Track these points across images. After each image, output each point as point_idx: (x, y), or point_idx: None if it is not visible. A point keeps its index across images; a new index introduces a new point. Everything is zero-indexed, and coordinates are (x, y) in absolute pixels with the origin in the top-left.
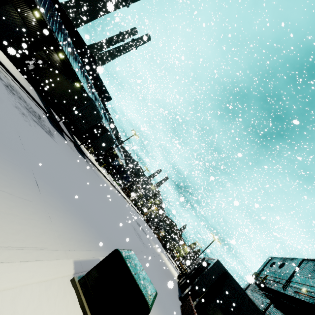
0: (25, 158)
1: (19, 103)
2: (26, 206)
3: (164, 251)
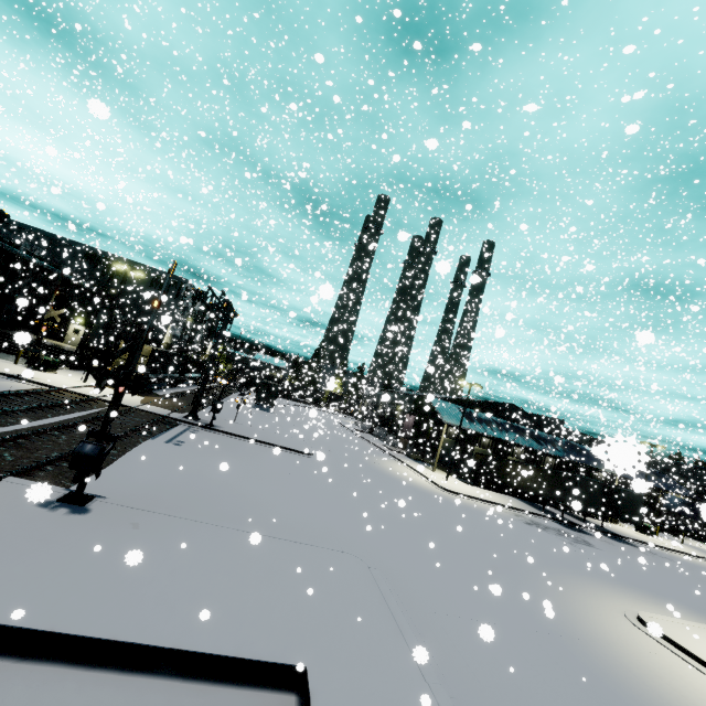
0: (625, 580)
1: (555, 534)
2: (663, 606)
3: None
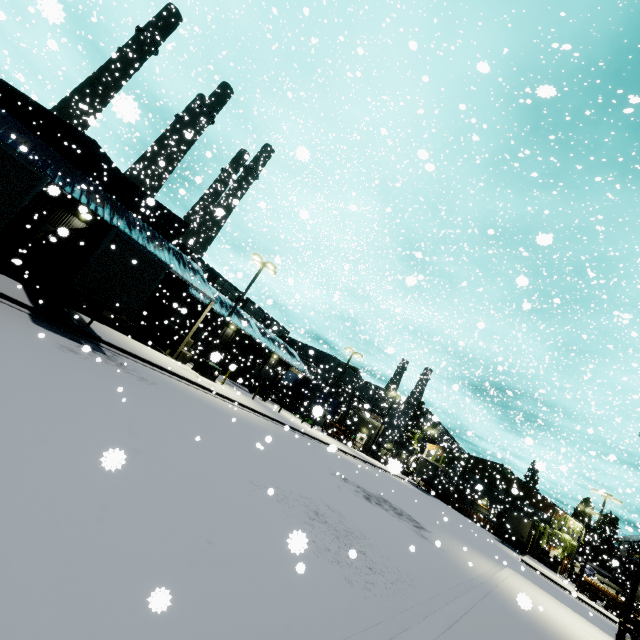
0: None
1: None
2: None
3: (513, 556)
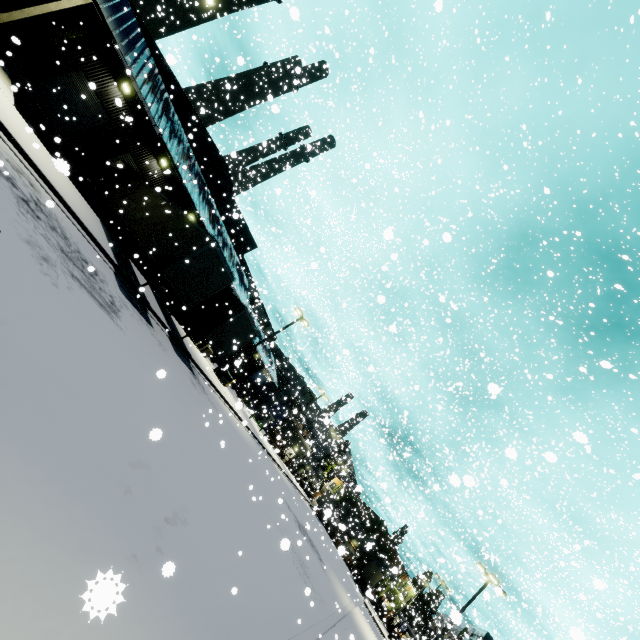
0: None
1: (45, 236)
2: None
3: (359, 596)
